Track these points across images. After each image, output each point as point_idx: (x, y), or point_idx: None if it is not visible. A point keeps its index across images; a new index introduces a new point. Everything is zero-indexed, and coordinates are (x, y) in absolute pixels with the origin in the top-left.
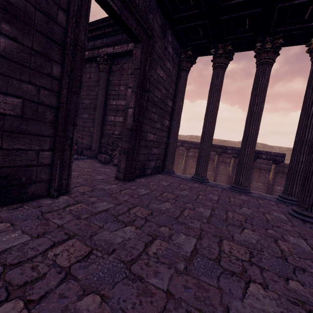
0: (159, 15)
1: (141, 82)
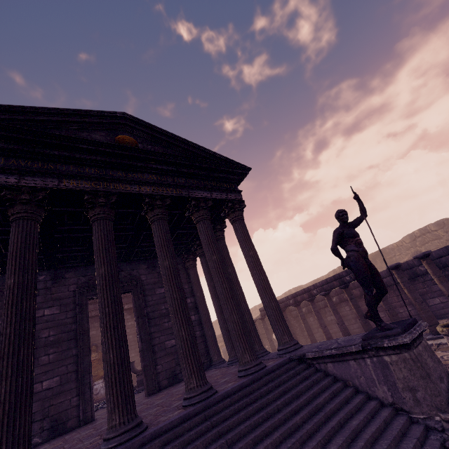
0: (143, 263)
1: (140, 313)
